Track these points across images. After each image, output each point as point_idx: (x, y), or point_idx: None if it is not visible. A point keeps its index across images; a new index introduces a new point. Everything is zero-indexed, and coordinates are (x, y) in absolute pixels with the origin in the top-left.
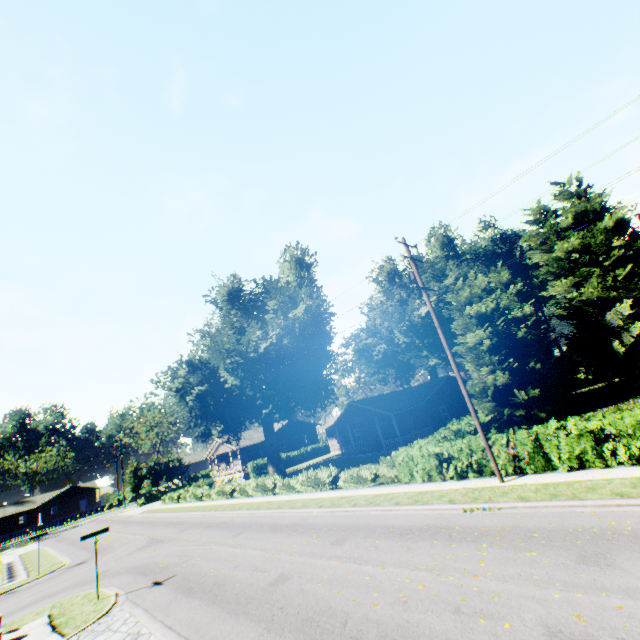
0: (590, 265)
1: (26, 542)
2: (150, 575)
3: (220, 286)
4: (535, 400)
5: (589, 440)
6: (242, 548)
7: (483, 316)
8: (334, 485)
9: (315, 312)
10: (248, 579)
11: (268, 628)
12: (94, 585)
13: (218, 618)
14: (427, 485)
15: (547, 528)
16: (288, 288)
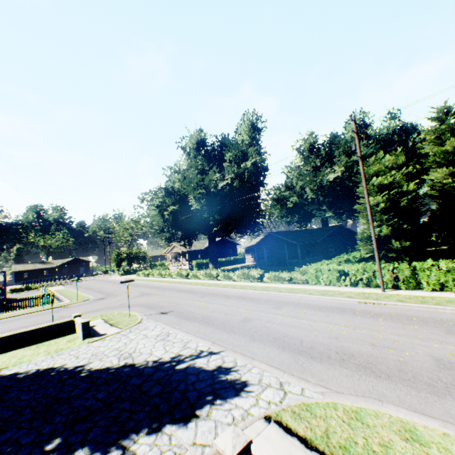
0: None
1: (53, 285)
2: (155, 309)
3: (191, 136)
4: (402, 249)
5: (452, 275)
6: (211, 303)
7: (383, 186)
8: (260, 280)
9: (259, 166)
10: (225, 318)
11: (252, 339)
12: (120, 309)
13: (216, 332)
14: (328, 287)
15: (421, 317)
16: (242, 145)
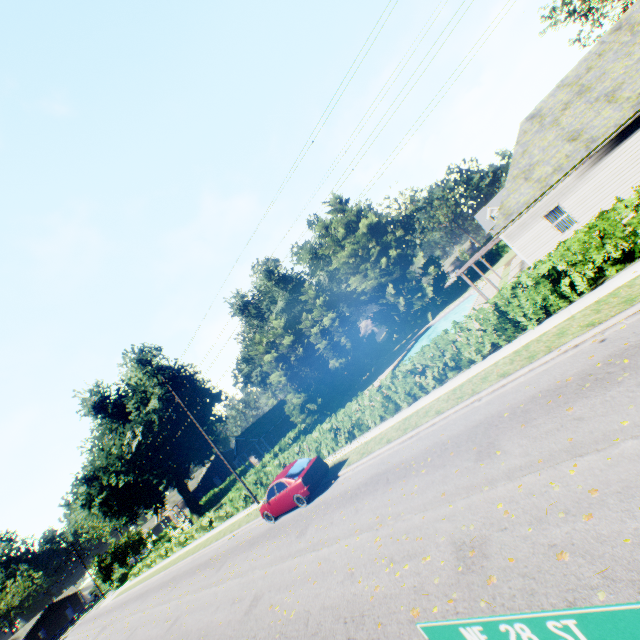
0: (367, 260)
1: None
2: None
3: (84, 405)
4: (331, 399)
5: (281, 469)
6: (137, 613)
7: (279, 357)
8: (213, 526)
9: (168, 396)
10: (122, 638)
11: None
12: None
13: None
14: (241, 513)
15: (233, 546)
16: (139, 386)
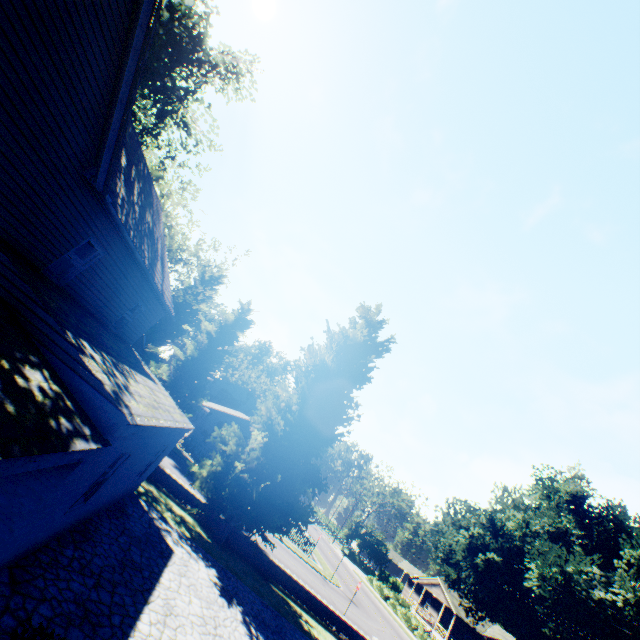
0: None
1: None
2: None
3: (566, 480)
4: None
5: None
6: None
7: None
8: None
9: None
10: None
11: None
12: None
13: None
14: None
15: None
16: None
